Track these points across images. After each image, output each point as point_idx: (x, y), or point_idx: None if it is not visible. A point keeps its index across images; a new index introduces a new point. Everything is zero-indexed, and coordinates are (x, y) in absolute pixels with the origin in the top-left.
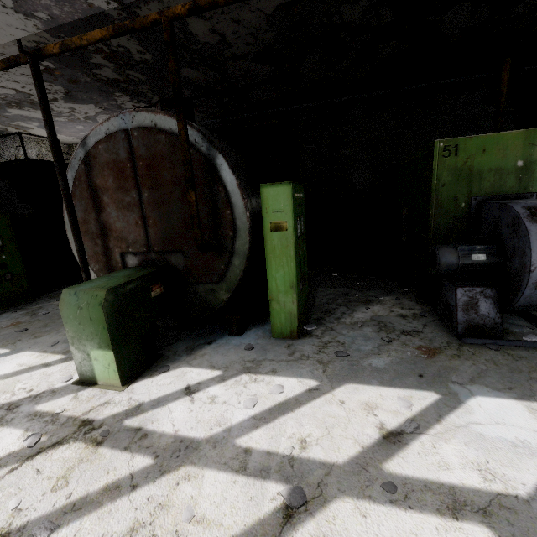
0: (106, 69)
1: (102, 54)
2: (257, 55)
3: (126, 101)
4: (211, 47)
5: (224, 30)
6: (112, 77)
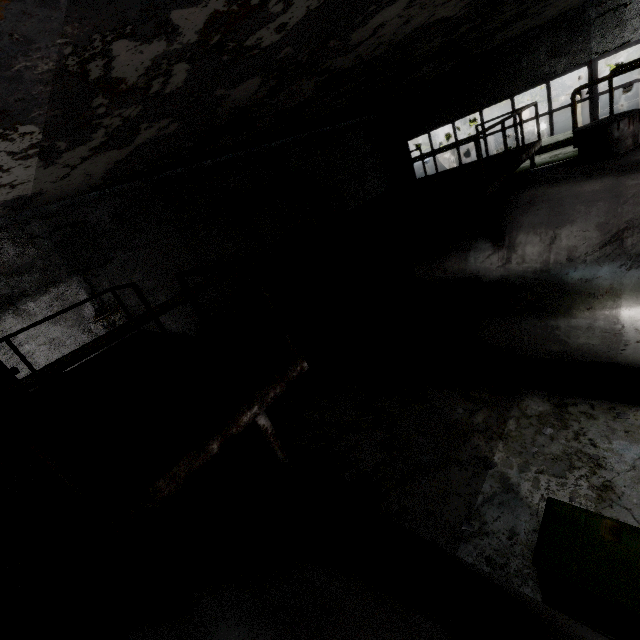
0: (154, 45)
1: (232, 2)
2: (333, 74)
3: (1, 151)
4: (337, 49)
5: (383, 29)
6: (117, 73)
